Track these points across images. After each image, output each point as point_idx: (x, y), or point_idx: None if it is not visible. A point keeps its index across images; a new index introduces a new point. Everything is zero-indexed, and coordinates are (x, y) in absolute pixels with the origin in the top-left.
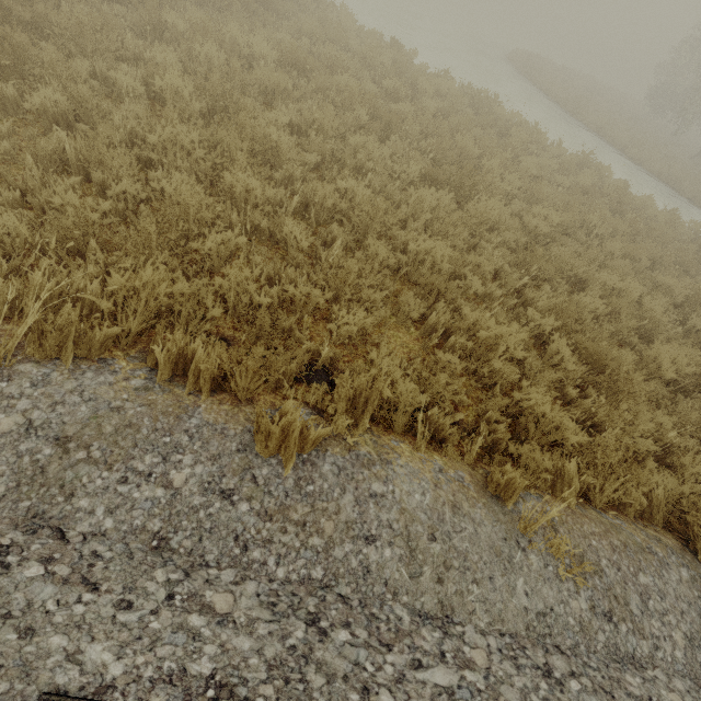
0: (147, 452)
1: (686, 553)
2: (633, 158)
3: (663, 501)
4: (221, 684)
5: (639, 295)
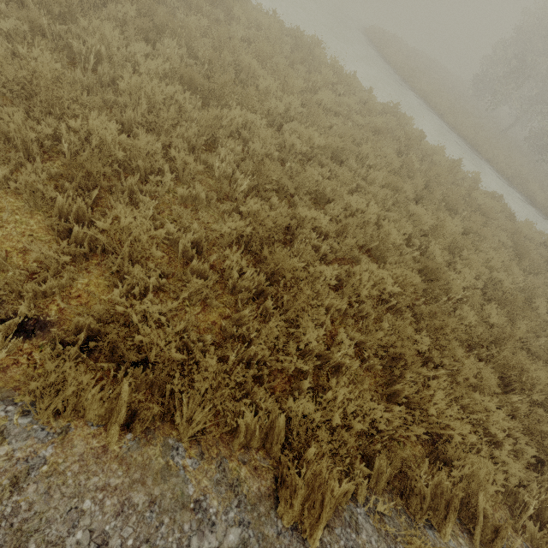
0: None
1: (264, 503)
2: (449, 122)
3: (284, 430)
4: None
5: (375, 217)
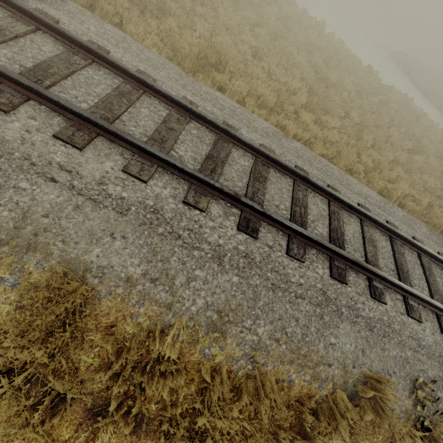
0: (417, 224)
1: None
2: None
3: None
4: None
5: None
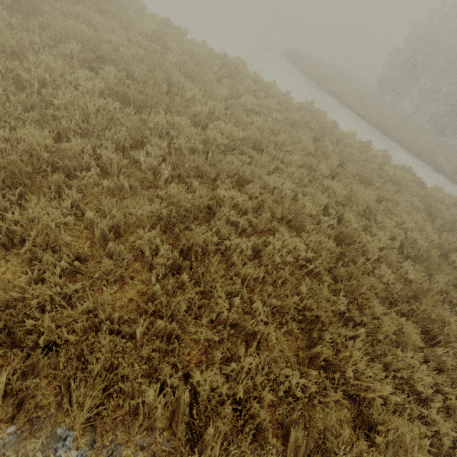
0: None
1: None
2: (360, 113)
3: (188, 407)
4: None
5: (290, 192)
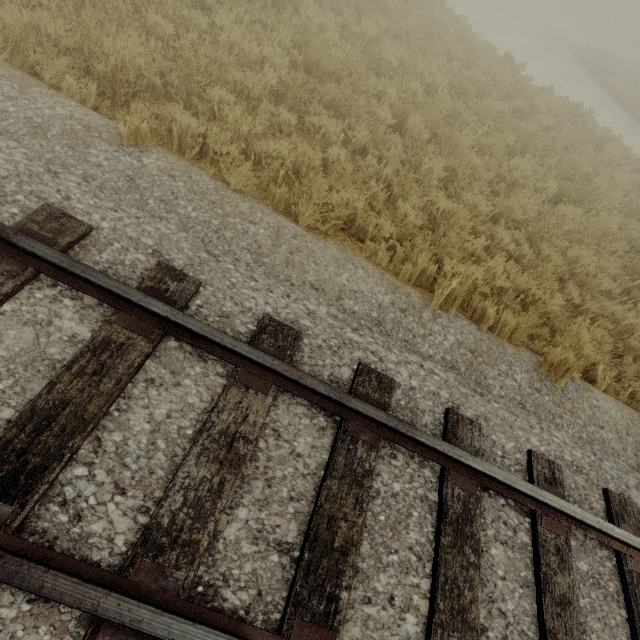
0: (502, 363)
1: None
2: None
3: None
4: (577, 466)
5: None
